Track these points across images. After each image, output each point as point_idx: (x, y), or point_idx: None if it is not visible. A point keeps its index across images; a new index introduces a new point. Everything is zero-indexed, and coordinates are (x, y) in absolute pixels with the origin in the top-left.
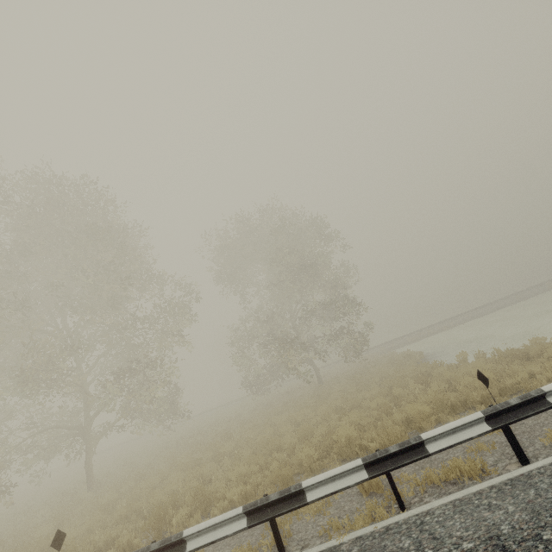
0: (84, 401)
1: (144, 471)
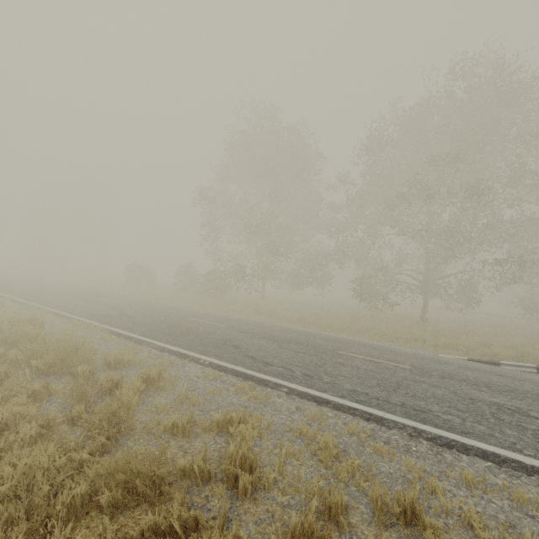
0: (427, 266)
1: (481, 333)
